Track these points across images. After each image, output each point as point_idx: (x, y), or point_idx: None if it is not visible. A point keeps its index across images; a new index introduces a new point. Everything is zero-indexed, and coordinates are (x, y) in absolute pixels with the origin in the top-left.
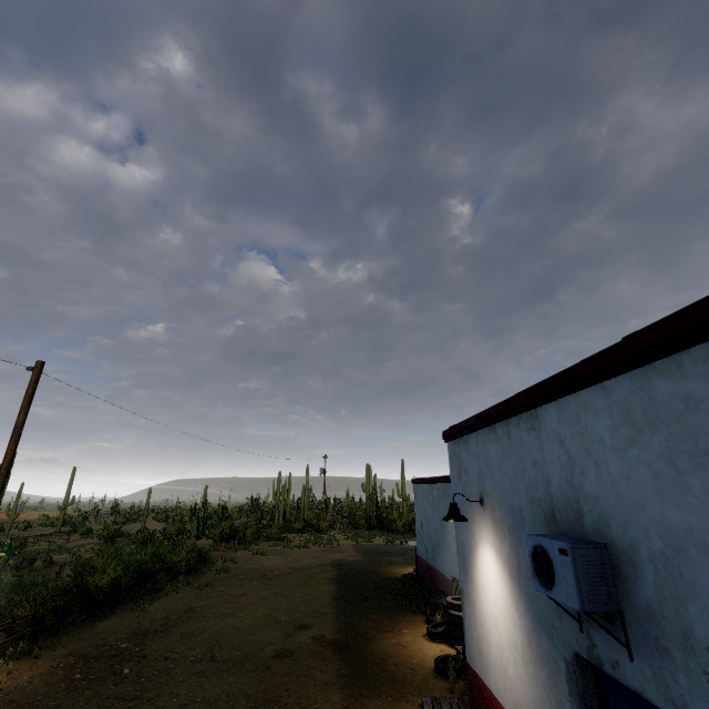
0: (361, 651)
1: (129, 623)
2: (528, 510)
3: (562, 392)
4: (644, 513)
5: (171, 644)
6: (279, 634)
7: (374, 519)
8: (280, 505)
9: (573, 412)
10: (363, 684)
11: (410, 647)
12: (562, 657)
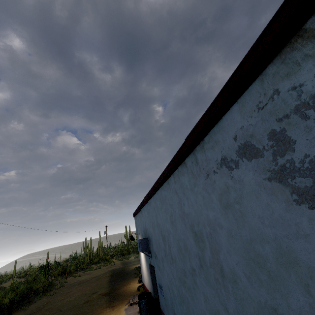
0: (115, 293)
1: (20, 314)
2: (143, 233)
3: (142, 206)
4: (150, 230)
5: (42, 313)
6: (86, 297)
7: (131, 249)
8: (87, 253)
9: (144, 210)
10: (114, 300)
11: (131, 287)
12: (149, 266)
